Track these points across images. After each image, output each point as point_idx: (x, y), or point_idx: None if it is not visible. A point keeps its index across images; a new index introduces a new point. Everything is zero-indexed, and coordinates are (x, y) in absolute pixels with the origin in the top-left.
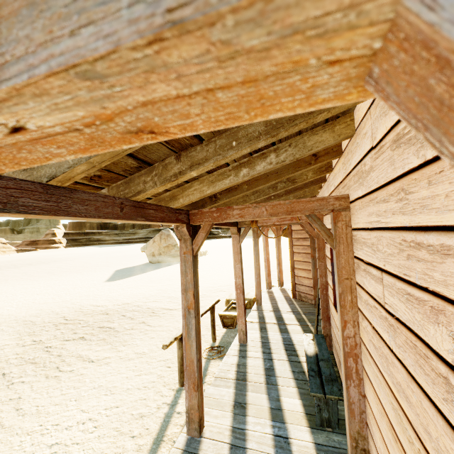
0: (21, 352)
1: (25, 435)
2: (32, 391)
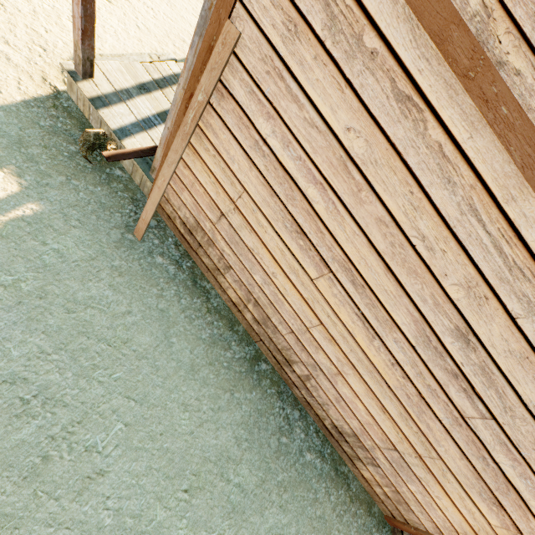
0: None
1: None
2: None
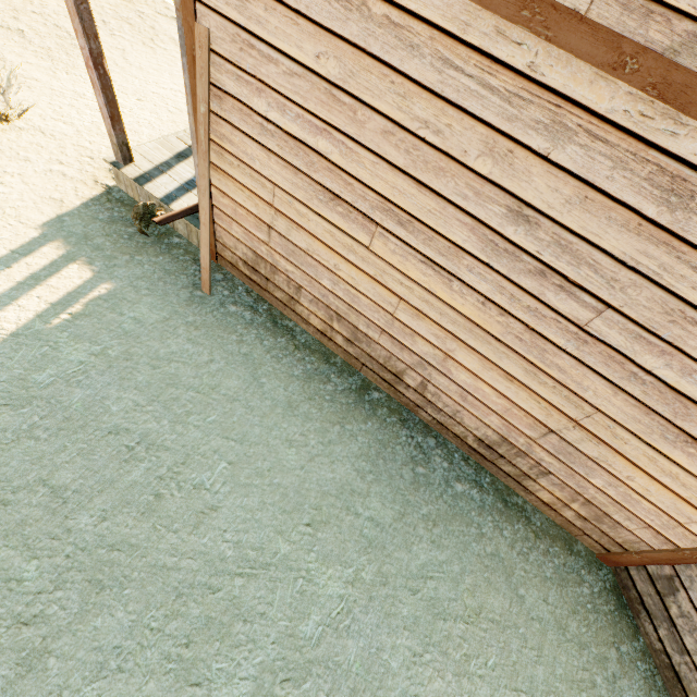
0: (114, 5)
1: (135, 78)
2: (134, 51)
